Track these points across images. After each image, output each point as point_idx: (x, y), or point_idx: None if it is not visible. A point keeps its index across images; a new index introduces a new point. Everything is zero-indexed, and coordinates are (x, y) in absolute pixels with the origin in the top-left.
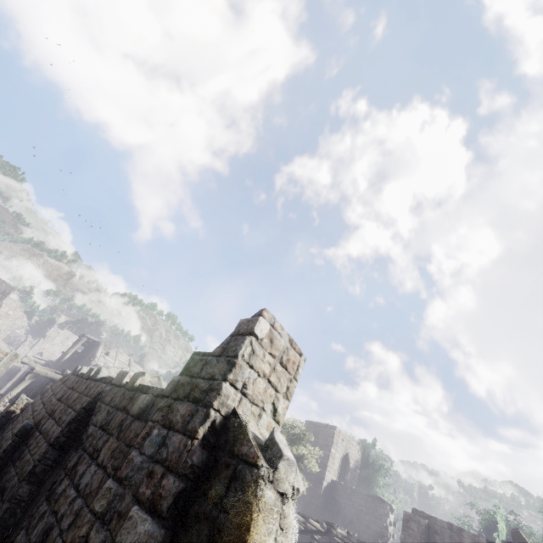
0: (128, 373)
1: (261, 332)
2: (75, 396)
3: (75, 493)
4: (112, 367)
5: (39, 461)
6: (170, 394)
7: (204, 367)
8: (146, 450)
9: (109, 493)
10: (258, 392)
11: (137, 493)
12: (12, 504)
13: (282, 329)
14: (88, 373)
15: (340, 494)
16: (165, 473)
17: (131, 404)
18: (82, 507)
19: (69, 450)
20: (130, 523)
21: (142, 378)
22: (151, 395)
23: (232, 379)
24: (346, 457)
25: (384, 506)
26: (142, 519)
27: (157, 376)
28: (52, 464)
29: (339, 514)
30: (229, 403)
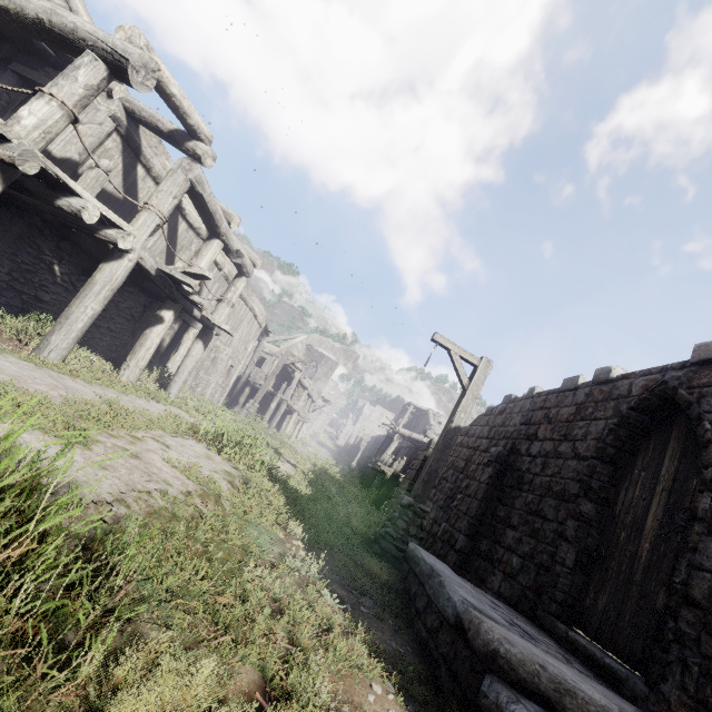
0: None
1: None
2: (570, 409)
3: None
4: None
5: (587, 475)
6: None
7: None
8: None
9: None
10: None
11: None
12: (581, 522)
13: None
14: (571, 383)
15: None
16: None
17: None
18: None
19: (631, 464)
20: None
21: None
22: None
23: None
24: None
25: None
26: None
27: None
28: (608, 481)
29: None
30: None
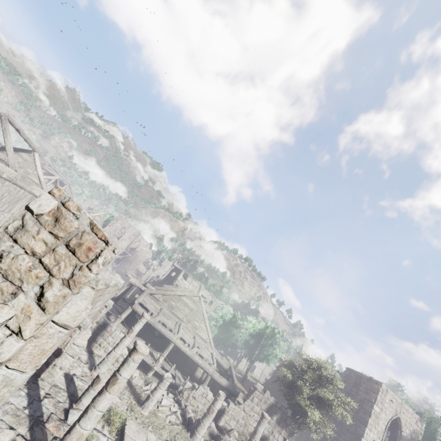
0: None
1: (40, 207)
2: None
3: None
4: (183, 288)
5: None
6: None
7: None
8: None
9: None
10: (17, 269)
11: None
12: None
13: (80, 210)
14: None
15: None
16: None
17: None
18: None
19: None
20: None
21: None
22: None
23: None
24: (397, 422)
25: None
26: None
27: (198, 296)
28: None
29: None
30: None
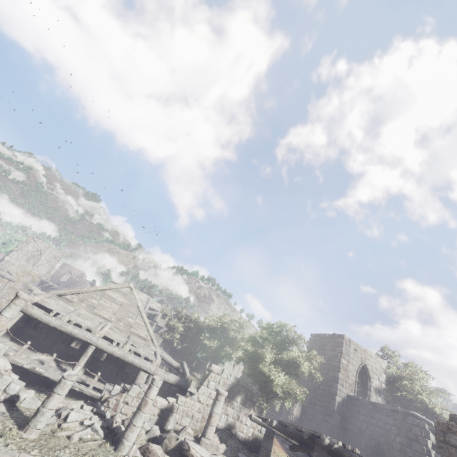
0: None
1: None
2: None
3: None
4: None
5: None
6: None
7: None
8: None
9: None
10: None
11: None
12: None
13: None
14: None
15: (359, 411)
16: None
17: None
18: None
19: None
20: None
21: None
22: None
23: None
24: (365, 371)
25: (420, 423)
26: None
27: (128, 286)
28: None
29: (362, 435)
30: None
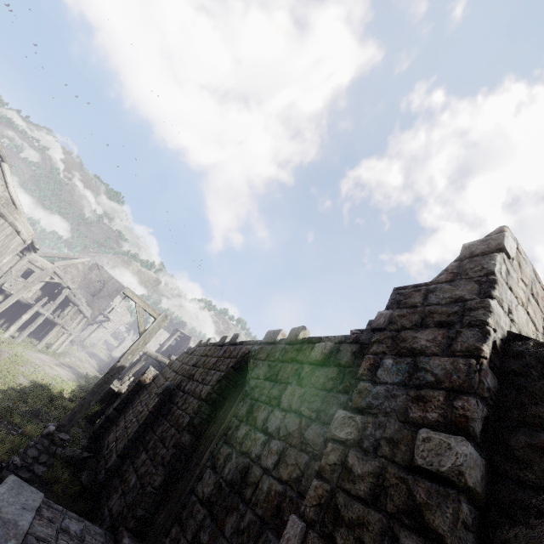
0: (280, 331)
1: (511, 250)
2: (214, 360)
3: (266, 435)
4: None
5: (195, 413)
6: (386, 326)
7: (431, 295)
8: (386, 379)
9: (351, 421)
10: (521, 322)
11: (407, 418)
12: (177, 450)
13: (525, 255)
14: (222, 340)
15: None
16: (450, 395)
17: (302, 354)
18: (285, 447)
19: (221, 407)
20: (431, 444)
21: (304, 332)
22: (332, 342)
23: (498, 297)
24: None
25: None
26: (458, 439)
27: None
28: (206, 418)
29: None
30: (501, 325)
